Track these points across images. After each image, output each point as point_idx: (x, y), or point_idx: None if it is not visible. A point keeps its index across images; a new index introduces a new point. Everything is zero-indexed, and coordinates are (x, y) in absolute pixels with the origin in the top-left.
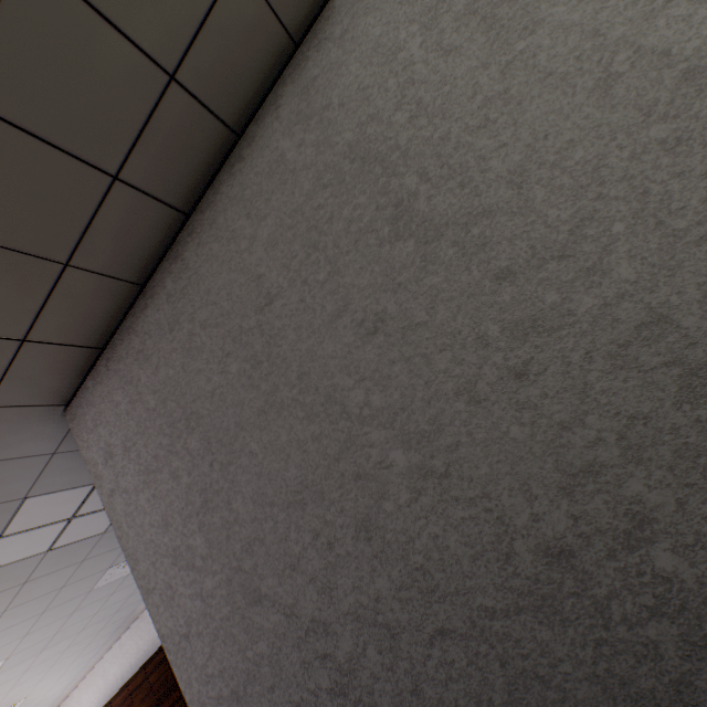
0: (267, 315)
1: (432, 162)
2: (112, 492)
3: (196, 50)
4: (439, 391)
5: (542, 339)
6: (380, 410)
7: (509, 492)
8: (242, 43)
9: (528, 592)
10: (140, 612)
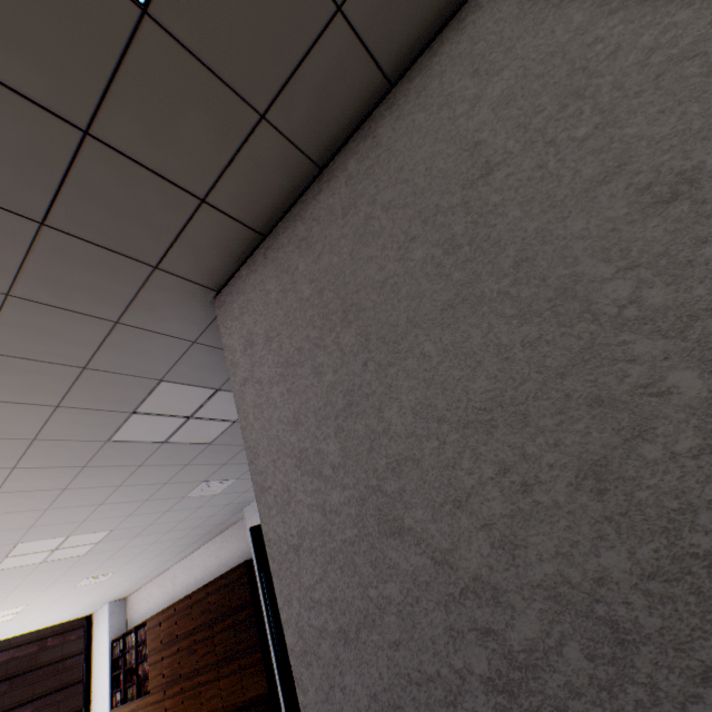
0: (480, 189)
1: None
2: (244, 381)
3: None
4: None
5: None
6: (660, 311)
7: None
8: None
9: None
10: (214, 536)
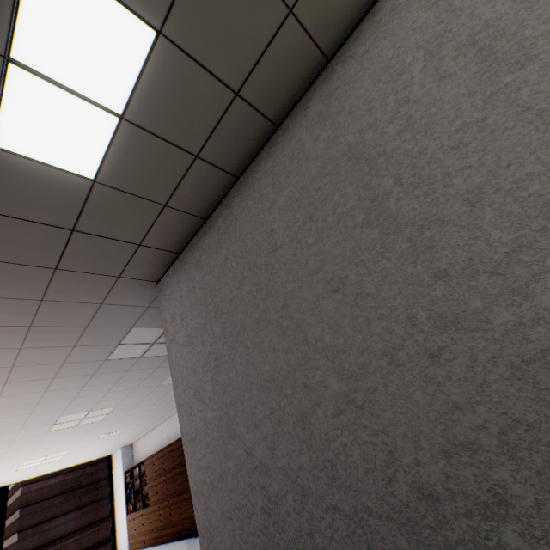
0: (272, 258)
1: (407, 171)
2: (171, 341)
3: (254, 75)
4: (370, 347)
5: (458, 334)
6: (328, 346)
7: (403, 437)
8: (287, 65)
9: (398, 510)
10: None
